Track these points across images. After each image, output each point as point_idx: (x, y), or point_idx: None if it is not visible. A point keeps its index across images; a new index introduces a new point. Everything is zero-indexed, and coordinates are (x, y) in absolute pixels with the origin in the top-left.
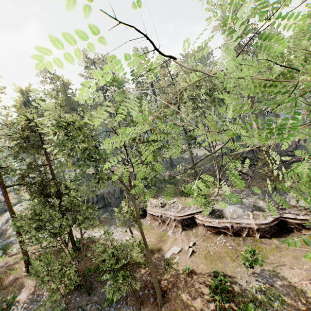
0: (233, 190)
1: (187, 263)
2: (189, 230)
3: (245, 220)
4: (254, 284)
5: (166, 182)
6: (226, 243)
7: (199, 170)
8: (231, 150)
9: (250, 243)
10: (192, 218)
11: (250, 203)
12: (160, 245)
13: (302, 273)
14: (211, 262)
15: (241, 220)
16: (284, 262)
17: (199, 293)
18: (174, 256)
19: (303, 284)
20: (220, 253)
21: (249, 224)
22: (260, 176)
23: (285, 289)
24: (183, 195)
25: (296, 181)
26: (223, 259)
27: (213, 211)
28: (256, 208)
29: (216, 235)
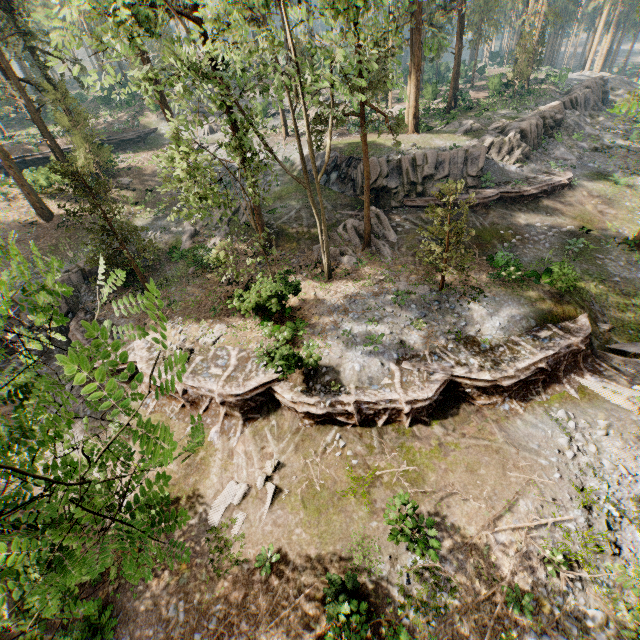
0: (356, 293)
1: (266, 532)
2: (261, 418)
3: (386, 394)
4: (404, 561)
5: (187, 260)
6: (345, 450)
7: (273, 218)
8: (350, 162)
9: (393, 442)
10: (267, 392)
11: (395, 336)
12: (193, 483)
13: (481, 510)
14: (318, 516)
15: (379, 393)
16: (453, 485)
17: (299, 620)
18: (232, 514)
19: (484, 537)
20: (336, 485)
21: (394, 403)
22: (410, 245)
23: (456, 559)
24: (239, 311)
25: (476, 263)
26: (342, 500)
27: (317, 371)
28: (406, 351)
29: (325, 427)
